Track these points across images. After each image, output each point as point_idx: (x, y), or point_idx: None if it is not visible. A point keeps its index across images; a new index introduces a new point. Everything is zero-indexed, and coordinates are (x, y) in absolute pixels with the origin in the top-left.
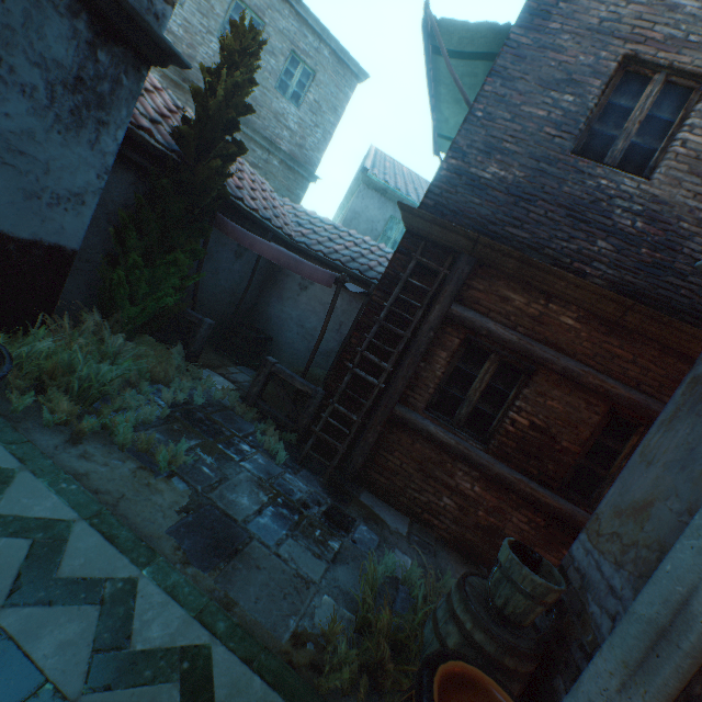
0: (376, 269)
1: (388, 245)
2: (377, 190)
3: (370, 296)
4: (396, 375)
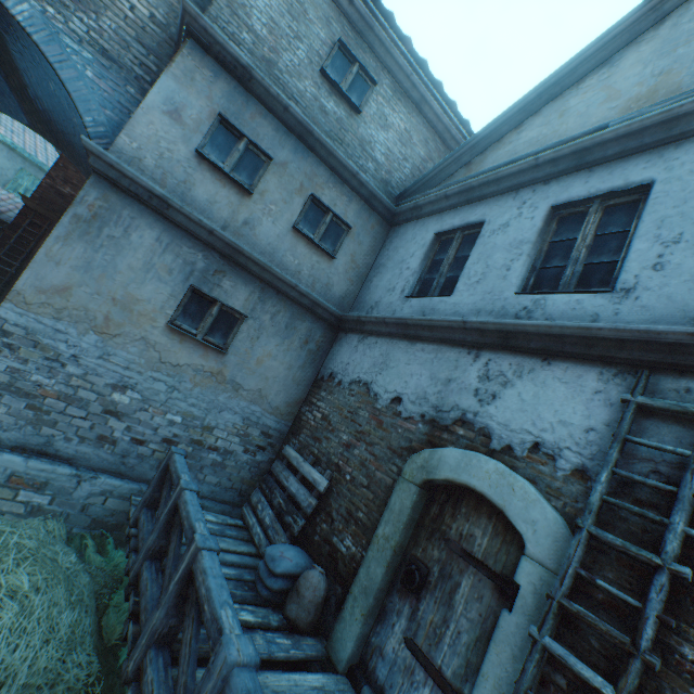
0: (9, 213)
1: (21, 190)
2: (7, 145)
3: (4, 231)
4: (23, 269)
